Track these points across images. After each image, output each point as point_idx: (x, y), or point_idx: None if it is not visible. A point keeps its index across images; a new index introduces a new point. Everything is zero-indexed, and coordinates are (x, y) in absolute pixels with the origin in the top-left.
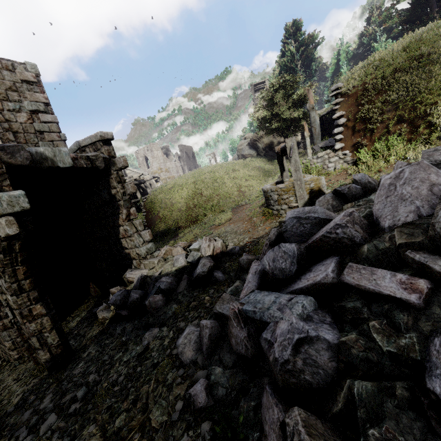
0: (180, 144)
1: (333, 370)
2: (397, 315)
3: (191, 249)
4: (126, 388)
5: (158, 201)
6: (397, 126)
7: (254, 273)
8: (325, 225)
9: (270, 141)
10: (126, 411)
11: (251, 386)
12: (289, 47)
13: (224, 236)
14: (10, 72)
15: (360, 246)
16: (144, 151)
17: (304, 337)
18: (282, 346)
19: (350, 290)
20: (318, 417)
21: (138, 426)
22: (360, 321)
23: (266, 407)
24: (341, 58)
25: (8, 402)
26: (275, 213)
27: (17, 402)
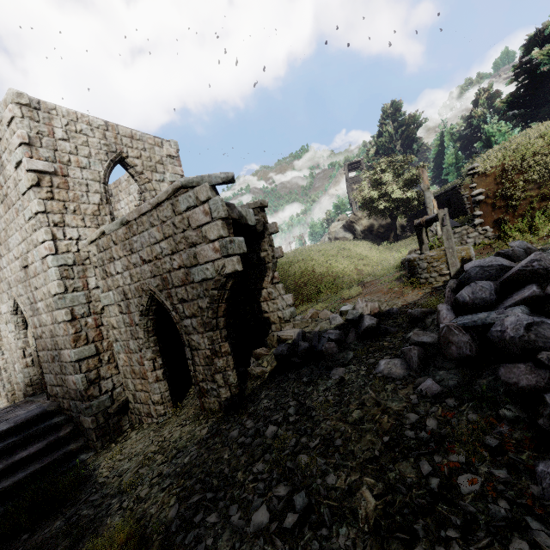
0: None
1: None
2: None
3: (342, 311)
4: (343, 401)
5: None
6: (541, 203)
7: (447, 310)
8: (512, 268)
9: (370, 223)
10: (357, 409)
11: (481, 372)
12: (387, 127)
13: None
14: (160, 148)
15: None
16: None
17: (531, 322)
18: (515, 329)
19: None
20: None
21: (379, 413)
22: None
23: (507, 372)
24: (446, 139)
25: (193, 436)
26: (423, 282)
27: (208, 431)
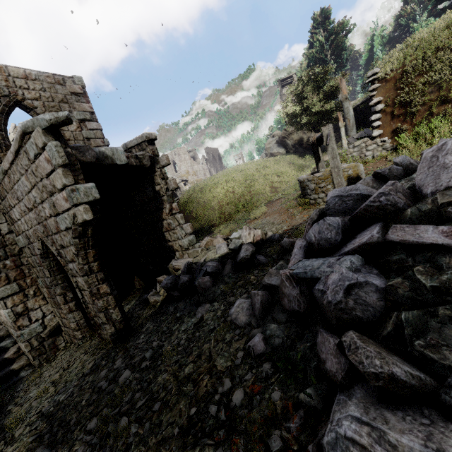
0: (207, 146)
1: (381, 308)
2: (440, 259)
3: (231, 239)
4: (189, 348)
5: (190, 201)
6: (440, 107)
7: (299, 248)
8: (368, 199)
9: (300, 137)
10: (192, 362)
11: (305, 333)
12: (317, 37)
13: (262, 227)
14: (61, 85)
15: (403, 211)
16: (172, 155)
17: (354, 283)
18: (335, 291)
19: (394, 247)
20: (370, 339)
21: (206, 371)
22: (404, 269)
23: (321, 343)
24: (375, 44)
25: (83, 368)
26: (313, 203)
27: (91, 366)
